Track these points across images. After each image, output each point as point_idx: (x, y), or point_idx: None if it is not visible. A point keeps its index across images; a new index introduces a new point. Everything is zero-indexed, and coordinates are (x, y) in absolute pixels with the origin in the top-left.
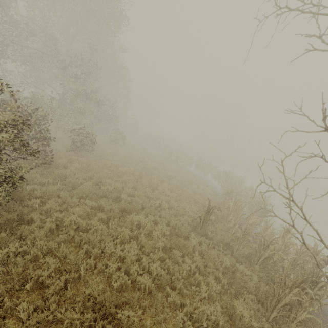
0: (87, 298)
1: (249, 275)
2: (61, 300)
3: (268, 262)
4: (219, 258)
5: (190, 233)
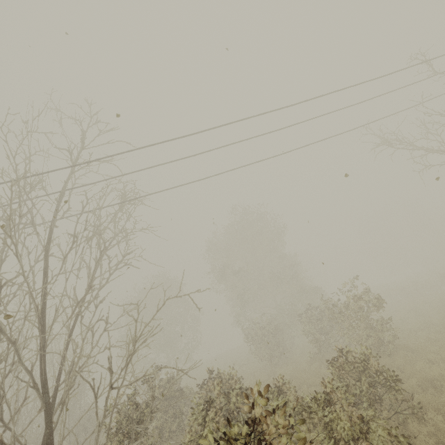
0: None
1: None
2: None
3: None
4: None
5: None
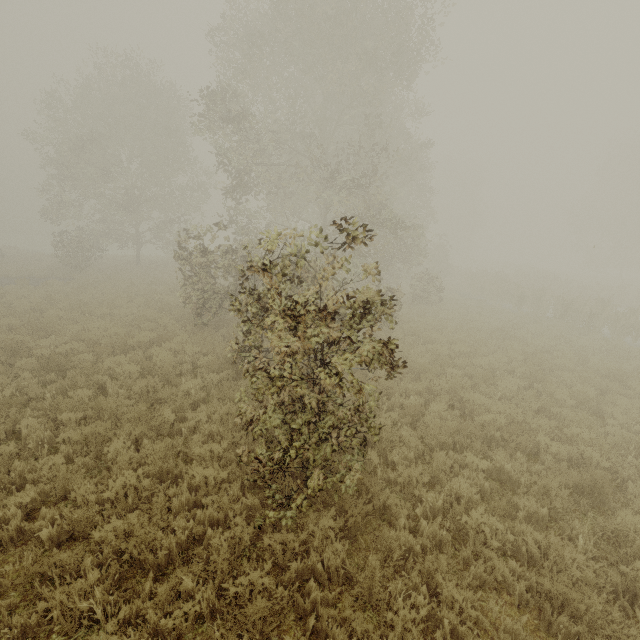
0: None
1: None
2: None
3: None
4: None
5: None
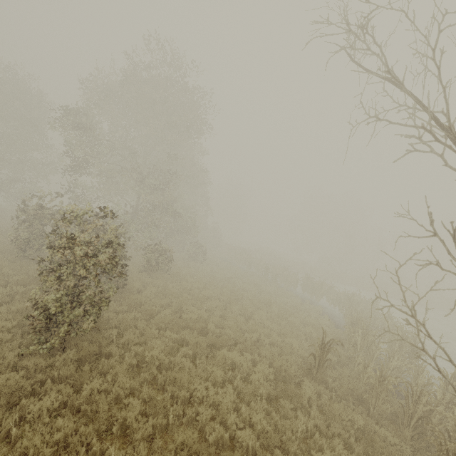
0: (180, 449)
1: (398, 445)
2: (148, 452)
3: (425, 426)
4: (346, 414)
5: (303, 379)
